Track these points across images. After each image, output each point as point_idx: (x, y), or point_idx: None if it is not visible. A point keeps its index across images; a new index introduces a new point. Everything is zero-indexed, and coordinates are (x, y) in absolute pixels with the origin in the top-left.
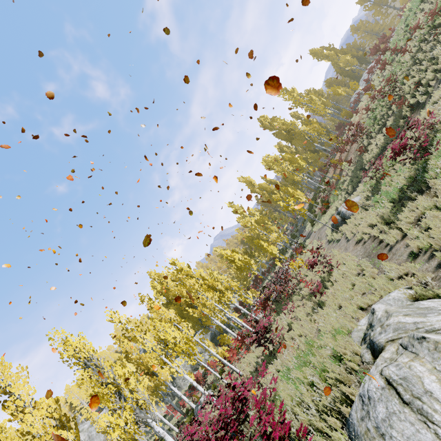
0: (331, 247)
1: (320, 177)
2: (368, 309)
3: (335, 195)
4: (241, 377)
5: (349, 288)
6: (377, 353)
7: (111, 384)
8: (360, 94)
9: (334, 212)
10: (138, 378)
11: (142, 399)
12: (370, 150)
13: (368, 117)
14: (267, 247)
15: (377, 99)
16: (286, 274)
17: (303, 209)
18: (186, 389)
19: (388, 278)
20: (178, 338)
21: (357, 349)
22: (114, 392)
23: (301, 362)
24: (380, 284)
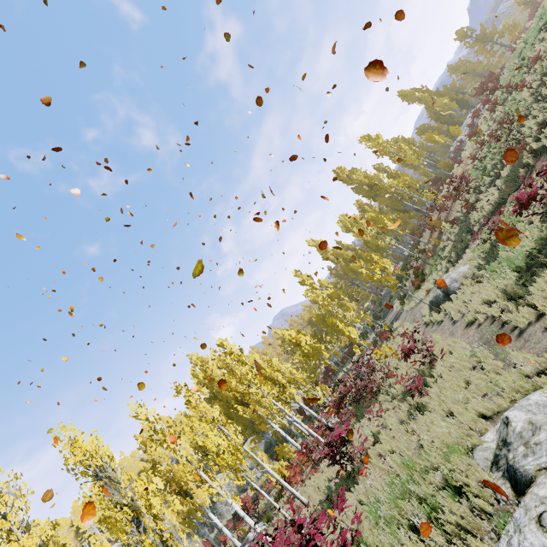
0: (430, 331)
1: (410, 244)
2: (494, 418)
3: (432, 265)
4: (306, 508)
5: (461, 387)
6: (522, 488)
7: (128, 507)
8: (462, 141)
9: (432, 286)
10: (167, 499)
11: (169, 531)
12: (479, 207)
13: (475, 168)
14: (344, 329)
15: (487, 146)
16: (368, 365)
17: (393, 280)
18: (229, 518)
19: (522, 374)
20: (222, 446)
21: (487, 478)
22: (131, 518)
23: (397, 492)
24: (508, 383)
